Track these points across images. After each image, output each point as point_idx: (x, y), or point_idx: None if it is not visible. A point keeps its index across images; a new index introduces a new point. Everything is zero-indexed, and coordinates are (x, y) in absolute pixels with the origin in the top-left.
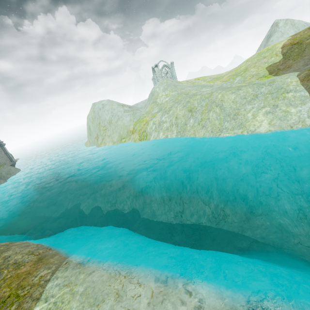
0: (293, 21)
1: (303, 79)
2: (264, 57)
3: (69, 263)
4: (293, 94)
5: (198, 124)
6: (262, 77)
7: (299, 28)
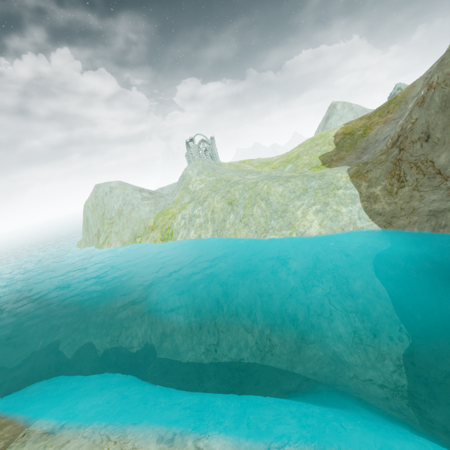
0: (351, 105)
1: (353, 175)
2: (317, 145)
3: (28, 434)
4: (344, 192)
5: (240, 221)
6: (315, 168)
7: (358, 113)
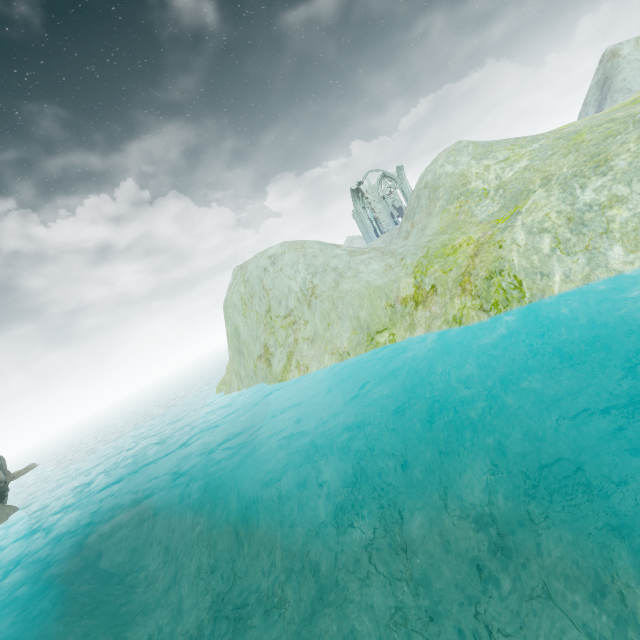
0: None
1: None
2: None
3: None
4: None
5: None
6: None
7: None
